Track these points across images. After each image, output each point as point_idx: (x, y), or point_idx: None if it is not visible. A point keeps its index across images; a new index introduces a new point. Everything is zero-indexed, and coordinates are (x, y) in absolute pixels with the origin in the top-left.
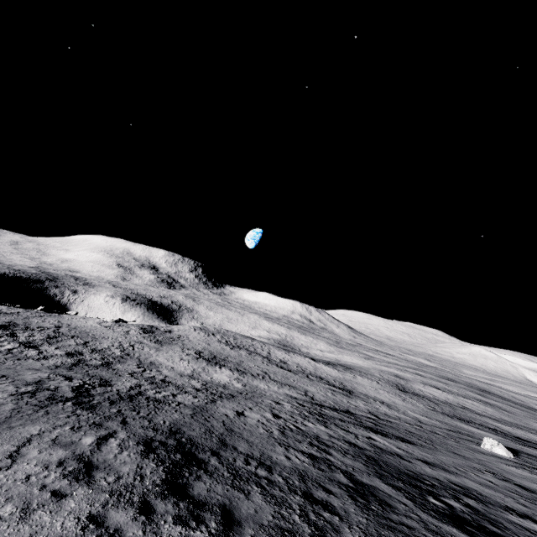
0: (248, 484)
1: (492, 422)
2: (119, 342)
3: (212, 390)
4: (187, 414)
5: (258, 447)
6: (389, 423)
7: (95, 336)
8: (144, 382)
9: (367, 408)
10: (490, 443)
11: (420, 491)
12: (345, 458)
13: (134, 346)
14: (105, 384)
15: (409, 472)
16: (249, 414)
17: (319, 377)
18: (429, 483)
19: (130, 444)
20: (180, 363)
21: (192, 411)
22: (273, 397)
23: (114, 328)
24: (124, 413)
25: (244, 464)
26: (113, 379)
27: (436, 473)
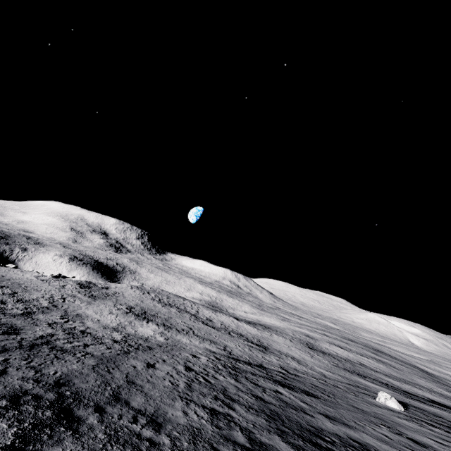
0: (123, 449)
1: (385, 377)
2: (51, 295)
3: (131, 342)
4: (89, 364)
5: (156, 402)
6: (297, 377)
7: (27, 287)
8: (60, 332)
9: (279, 363)
10: (384, 396)
11: (320, 449)
12: (248, 413)
13: (65, 299)
14: (11, 332)
15: (311, 428)
16: (160, 366)
17: (239, 335)
18: (329, 440)
19: None
20: (108, 316)
21: (97, 362)
22: (193, 350)
23: (51, 282)
24: (11, 362)
25: (130, 422)
26: (25, 328)
27: (337, 428)
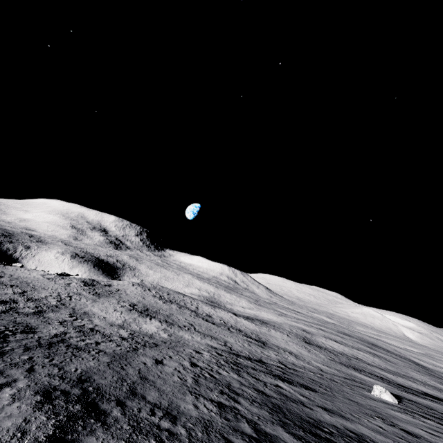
0: (147, 438)
1: (380, 371)
2: (58, 293)
3: (138, 339)
4: (104, 361)
5: (168, 396)
6: (296, 371)
7: (35, 286)
8: (72, 330)
9: (278, 357)
10: (379, 390)
11: (319, 439)
12: (252, 406)
13: (72, 297)
14: (28, 331)
15: (310, 420)
16: (168, 363)
17: (238, 330)
18: (327, 431)
19: (26, 394)
20: (113, 314)
21: (110, 359)
22: (195, 346)
23: (56, 280)
24: (35, 360)
25: (149, 415)
26: (40, 327)
27: (334, 420)
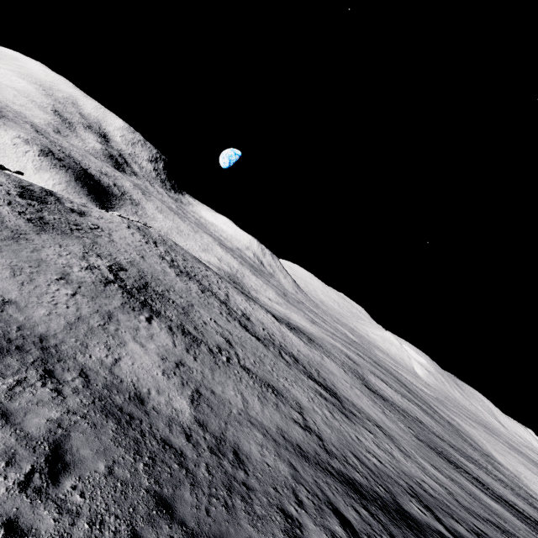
0: None
1: (456, 454)
2: None
3: (67, 533)
4: None
5: None
6: None
7: None
8: None
9: (387, 459)
10: None
11: None
12: None
13: None
14: None
15: None
16: None
17: (293, 357)
18: None
19: None
20: (48, 291)
21: None
22: (272, 471)
23: None
24: None
25: None
26: None
27: None
